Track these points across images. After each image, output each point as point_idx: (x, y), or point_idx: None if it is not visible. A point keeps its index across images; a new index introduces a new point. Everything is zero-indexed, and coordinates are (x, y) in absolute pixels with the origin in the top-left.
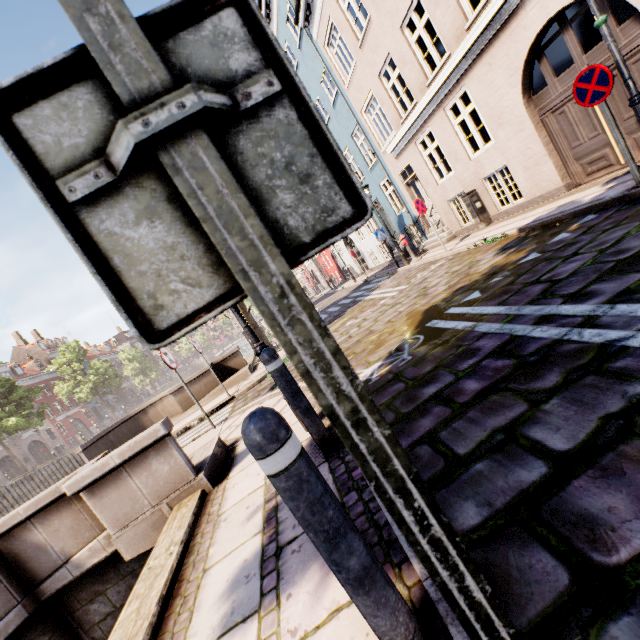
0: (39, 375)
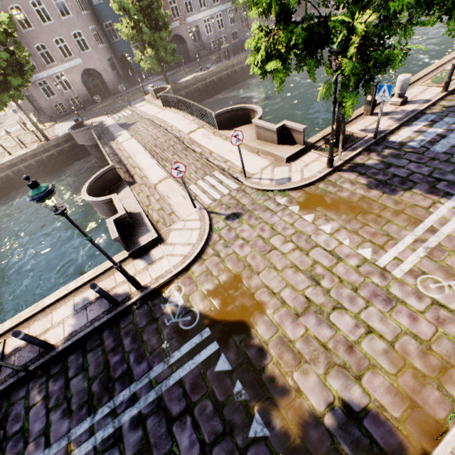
0: None
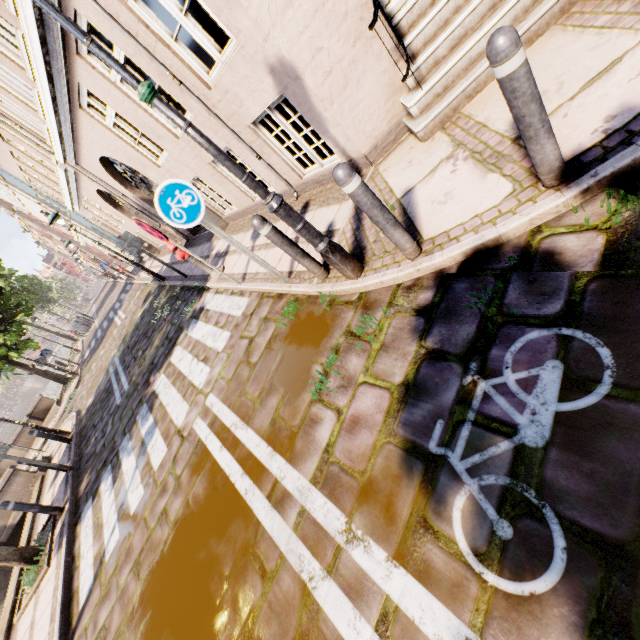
0: None
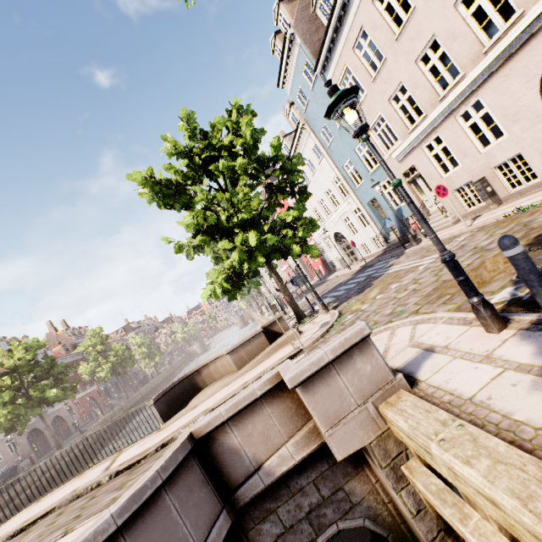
0: (65, 357)
